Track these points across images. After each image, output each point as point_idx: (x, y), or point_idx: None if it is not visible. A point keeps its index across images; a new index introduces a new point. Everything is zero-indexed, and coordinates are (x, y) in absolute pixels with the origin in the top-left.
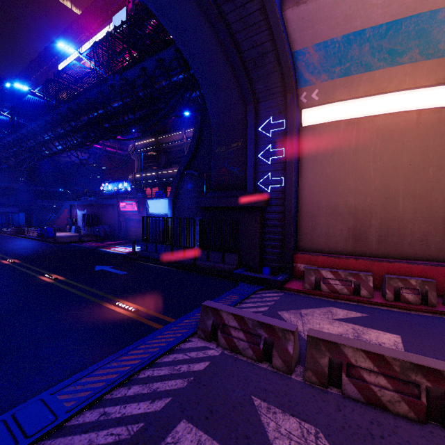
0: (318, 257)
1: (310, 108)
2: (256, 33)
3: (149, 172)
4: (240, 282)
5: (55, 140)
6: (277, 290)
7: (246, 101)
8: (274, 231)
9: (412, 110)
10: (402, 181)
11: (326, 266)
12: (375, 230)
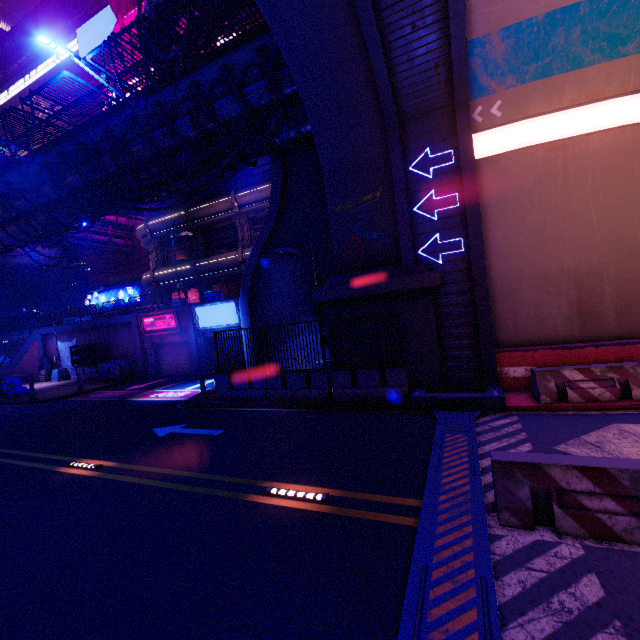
0: (535, 352)
1: (484, 131)
2: (418, 8)
3: (180, 264)
4: (435, 411)
5: (10, 224)
6: (502, 414)
7: (386, 125)
8: (458, 323)
9: (639, 123)
10: (639, 224)
11: (551, 364)
12: (610, 300)
